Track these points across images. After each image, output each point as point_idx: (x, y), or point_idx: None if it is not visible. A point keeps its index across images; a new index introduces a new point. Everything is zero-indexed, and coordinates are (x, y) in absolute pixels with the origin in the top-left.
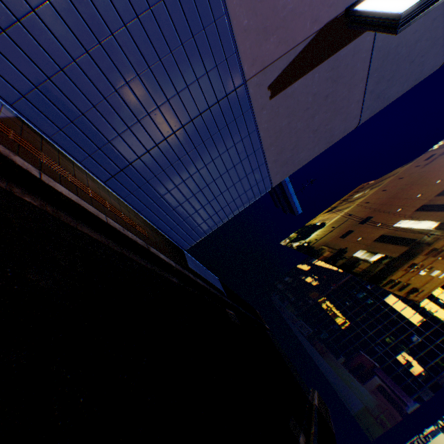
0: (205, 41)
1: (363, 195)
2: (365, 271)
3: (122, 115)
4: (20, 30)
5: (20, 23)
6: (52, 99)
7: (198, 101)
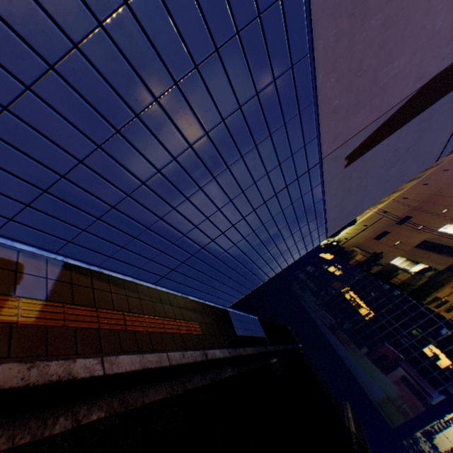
0: (283, 135)
1: (400, 189)
2: (406, 283)
3: (178, 226)
4: (64, 184)
5: (64, 178)
6: (101, 235)
7: (263, 192)
